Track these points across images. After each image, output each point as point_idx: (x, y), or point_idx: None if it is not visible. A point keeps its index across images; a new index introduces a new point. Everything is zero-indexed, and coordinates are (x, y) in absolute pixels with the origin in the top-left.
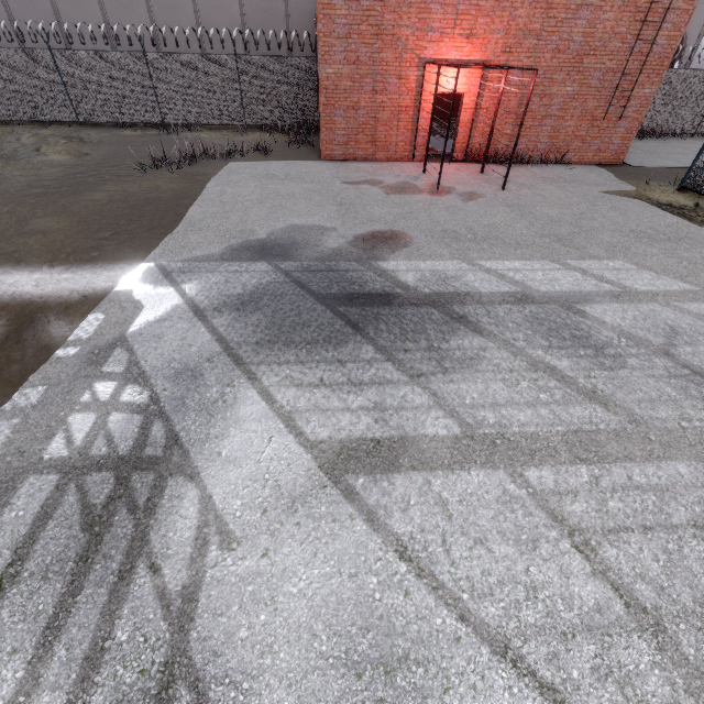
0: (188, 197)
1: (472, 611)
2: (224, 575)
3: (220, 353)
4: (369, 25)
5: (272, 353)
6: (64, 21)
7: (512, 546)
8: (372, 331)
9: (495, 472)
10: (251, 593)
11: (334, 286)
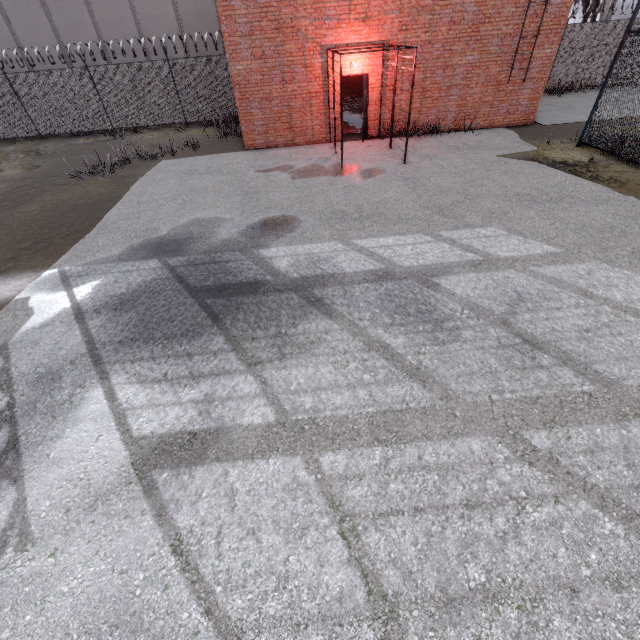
0: (111, 200)
1: (220, 604)
2: (9, 577)
3: (84, 355)
4: (268, 21)
5: (130, 351)
6: (23, 45)
7: (281, 535)
8: (229, 321)
9: (292, 459)
10: (26, 594)
11: (211, 278)
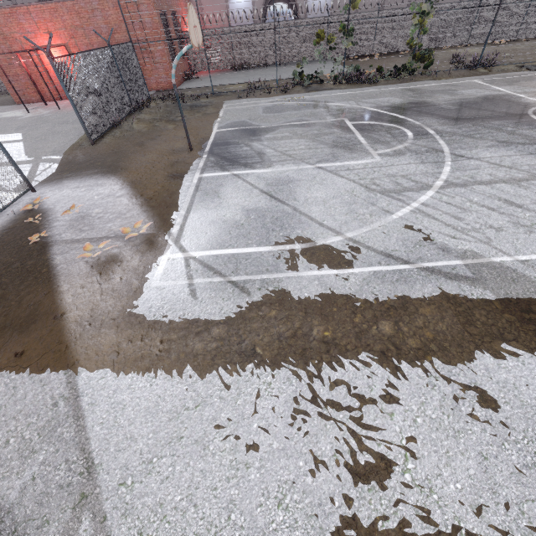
0: None
1: None
2: None
3: None
4: None
5: None
6: None
7: None
8: None
9: None
10: None
11: None
